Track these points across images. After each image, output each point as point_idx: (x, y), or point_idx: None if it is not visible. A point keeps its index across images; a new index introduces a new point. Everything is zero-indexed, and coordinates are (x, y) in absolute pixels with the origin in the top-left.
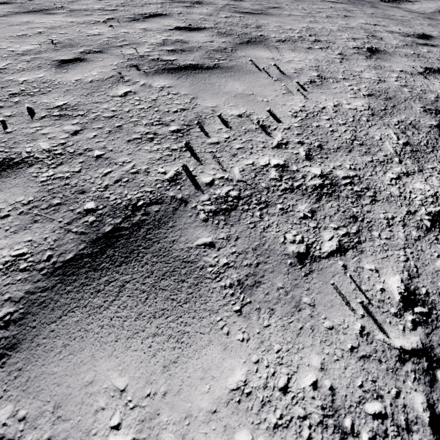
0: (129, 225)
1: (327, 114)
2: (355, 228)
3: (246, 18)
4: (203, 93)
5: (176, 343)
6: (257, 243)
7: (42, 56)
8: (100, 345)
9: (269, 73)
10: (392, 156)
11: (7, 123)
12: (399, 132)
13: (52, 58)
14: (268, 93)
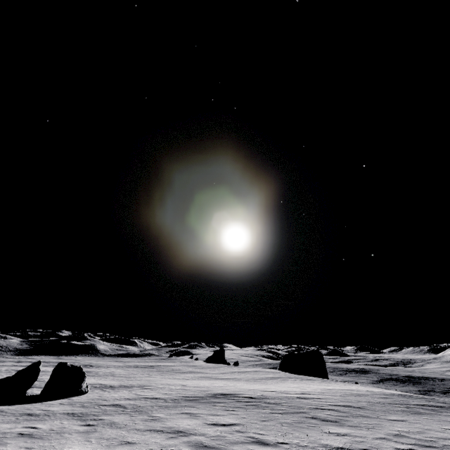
0: (261, 440)
1: (326, 439)
2: (301, 449)
3: (346, 417)
4: (294, 430)
5: (260, 447)
6: (280, 446)
7: (258, 418)
8: (252, 445)
9: (323, 431)
10: (331, 447)
11: (247, 427)
12: (344, 446)
13: (260, 419)
14: (314, 434)
